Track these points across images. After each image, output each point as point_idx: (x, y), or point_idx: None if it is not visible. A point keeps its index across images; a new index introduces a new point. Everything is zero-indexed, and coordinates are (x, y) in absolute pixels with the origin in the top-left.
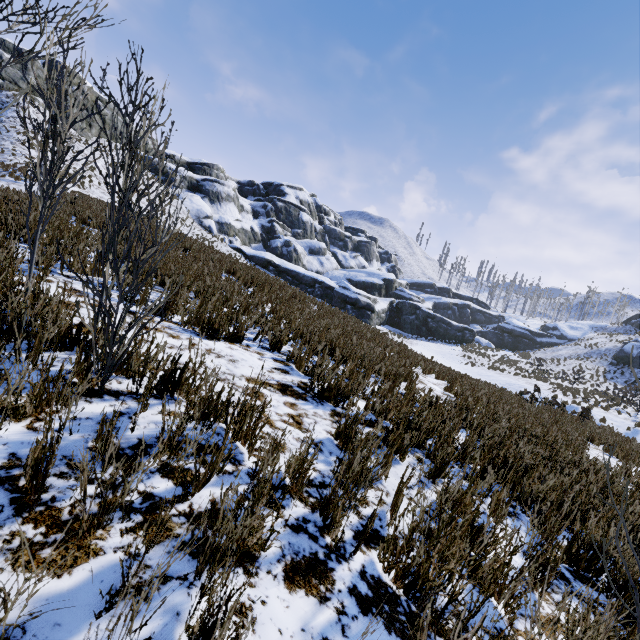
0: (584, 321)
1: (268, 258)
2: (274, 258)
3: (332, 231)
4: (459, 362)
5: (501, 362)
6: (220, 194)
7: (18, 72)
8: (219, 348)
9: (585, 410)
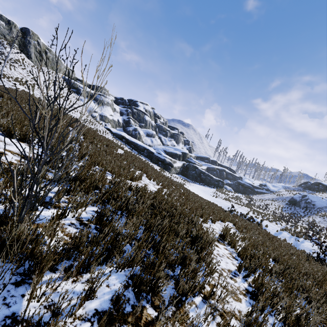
0: (280, 183)
1: (123, 135)
2: (126, 135)
3: (160, 126)
4: (210, 195)
5: (232, 197)
6: (104, 101)
7: (6, 31)
8: (7, 140)
9: (252, 217)
